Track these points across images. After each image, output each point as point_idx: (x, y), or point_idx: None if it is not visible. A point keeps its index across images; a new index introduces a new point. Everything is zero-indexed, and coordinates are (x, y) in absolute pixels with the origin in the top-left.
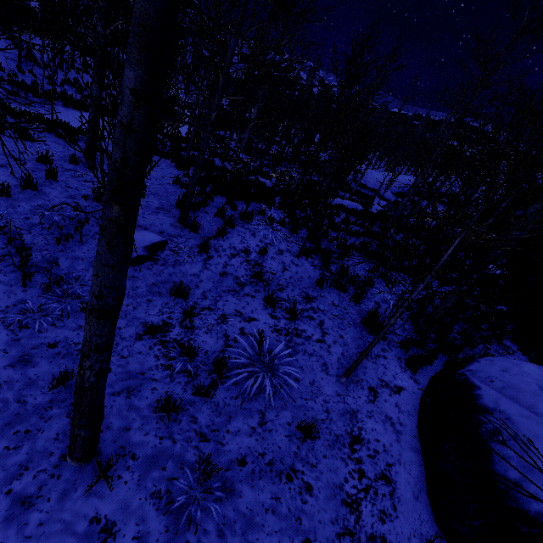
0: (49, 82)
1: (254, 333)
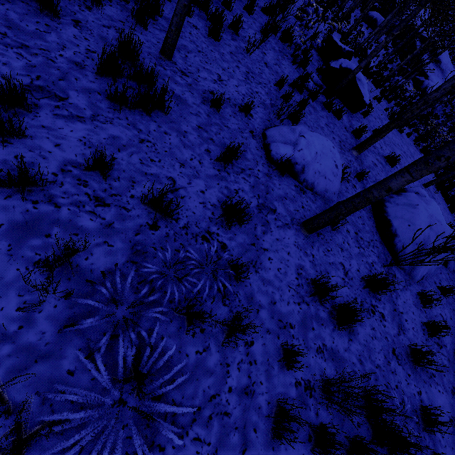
0: None
1: None
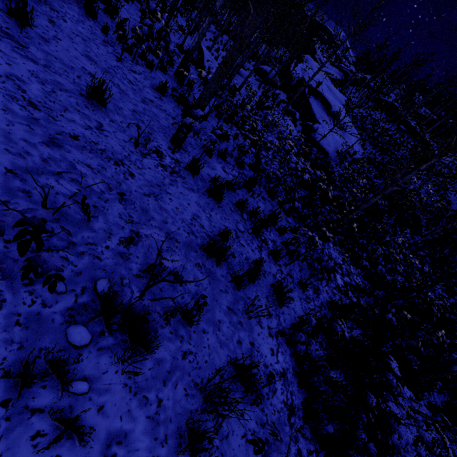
0: None
1: None
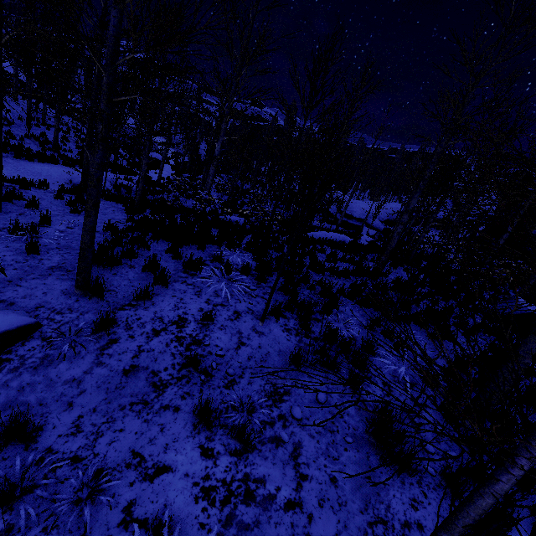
0: (6, 137)
1: (155, 514)
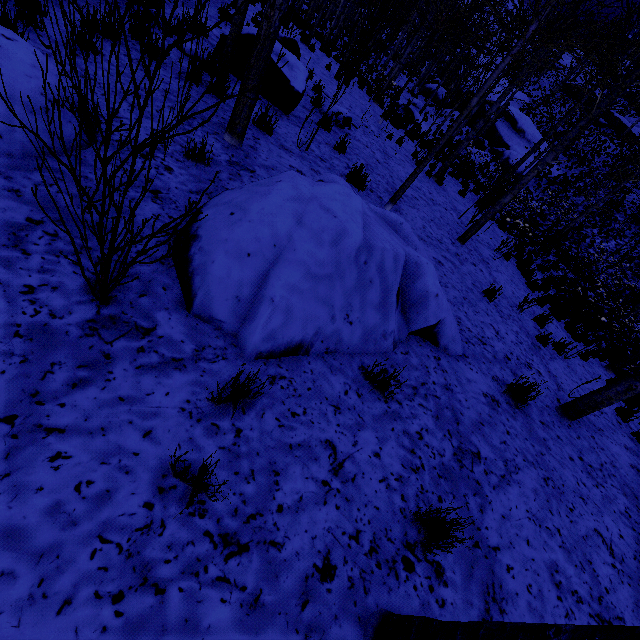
0: None
1: None
